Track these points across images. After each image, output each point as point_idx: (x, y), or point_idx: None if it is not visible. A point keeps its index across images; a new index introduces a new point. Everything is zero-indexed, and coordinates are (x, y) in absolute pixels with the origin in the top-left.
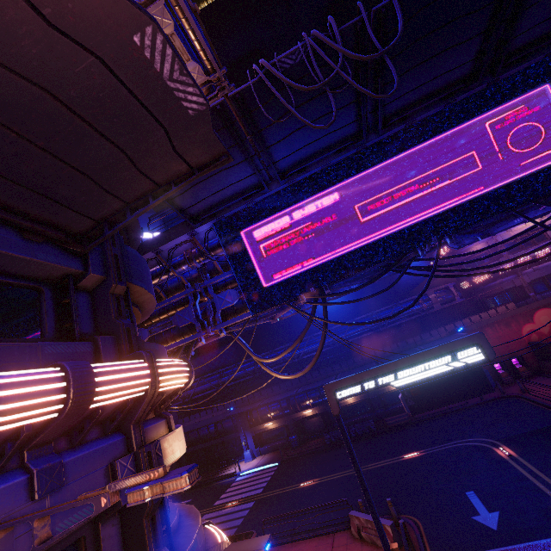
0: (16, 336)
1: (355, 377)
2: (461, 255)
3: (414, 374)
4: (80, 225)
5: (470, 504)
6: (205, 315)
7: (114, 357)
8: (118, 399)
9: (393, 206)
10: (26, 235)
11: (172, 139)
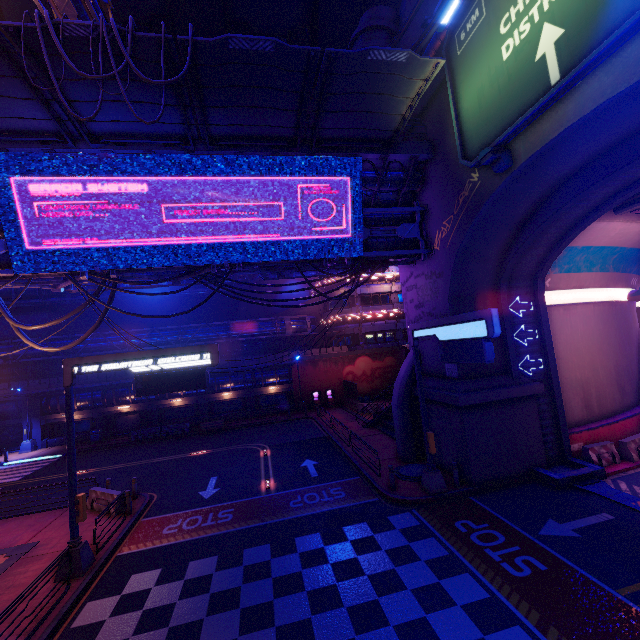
0: None
1: (99, 357)
2: (254, 284)
3: (153, 365)
4: None
5: (206, 485)
6: None
7: None
8: None
9: (200, 220)
10: None
11: None
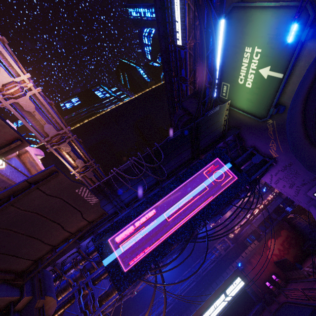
0: None
1: None
2: (216, 226)
3: (218, 306)
4: (24, 266)
5: None
6: (86, 305)
7: None
8: None
9: (180, 210)
10: None
11: (83, 214)
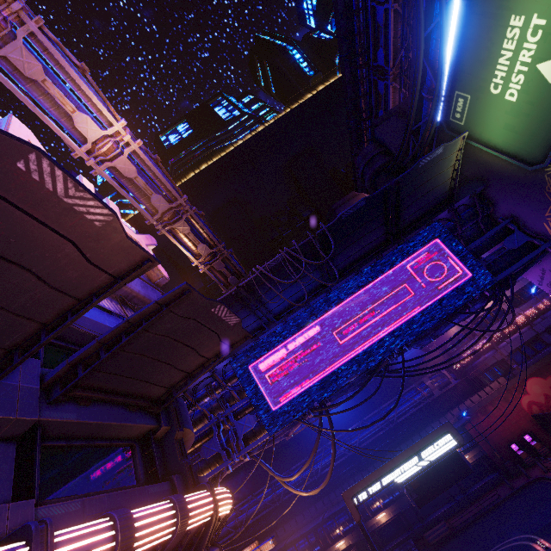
0: (125, 484)
1: (366, 480)
2: (422, 355)
3: (410, 468)
4: (158, 393)
5: None
6: (228, 443)
7: (184, 491)
8: (197, 523)
9: (360, 329)
10: (131, 408)
11: (220, 337)
